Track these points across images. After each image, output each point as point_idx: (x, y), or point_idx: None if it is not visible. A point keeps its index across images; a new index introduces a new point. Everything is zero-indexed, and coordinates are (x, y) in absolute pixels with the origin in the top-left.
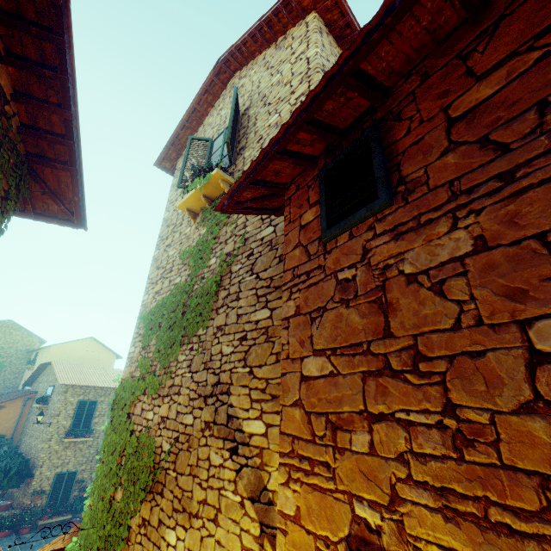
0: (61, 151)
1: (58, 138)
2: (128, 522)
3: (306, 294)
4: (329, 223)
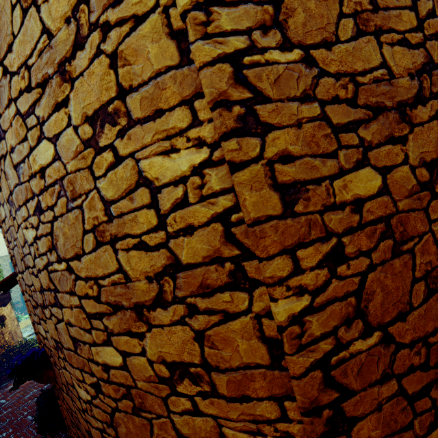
0: None
1: None
2: None
3: None
4: None
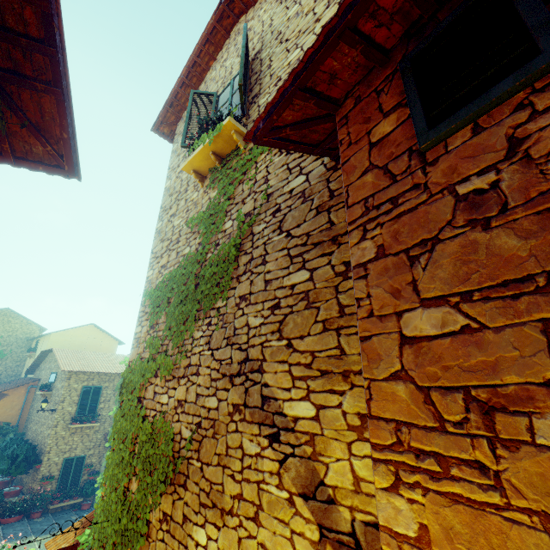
0: (41, 65)
1: (36, 43)
2: (147, 516)
3: (395, 227)
4: (428, 123)
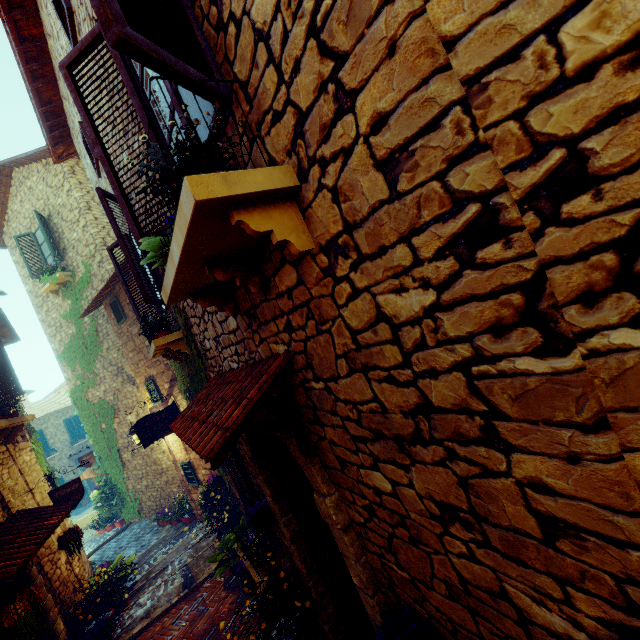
0: None
1: None
2: (113, 428)
3: (123, 339)
4: (118, 320)
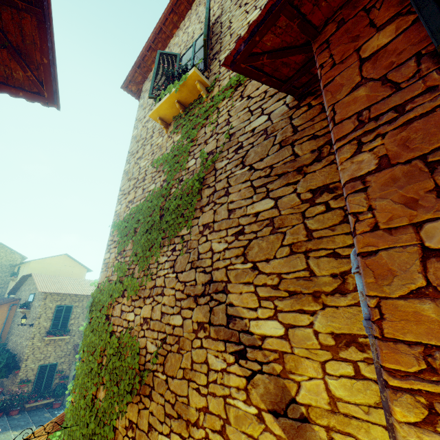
0: None
1: None
2: (113, 423)
3: (403, 135)
4: None
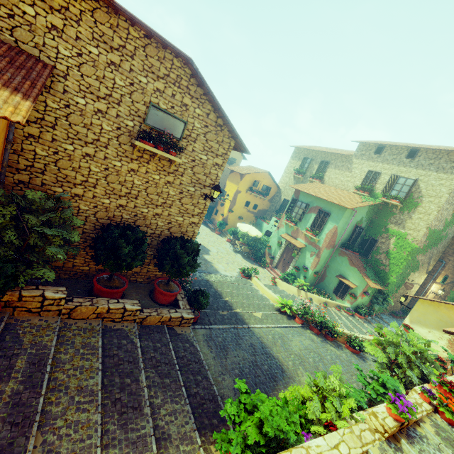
0: None
1: None
2: (410, 274)
3: (453, 259)
4: None
